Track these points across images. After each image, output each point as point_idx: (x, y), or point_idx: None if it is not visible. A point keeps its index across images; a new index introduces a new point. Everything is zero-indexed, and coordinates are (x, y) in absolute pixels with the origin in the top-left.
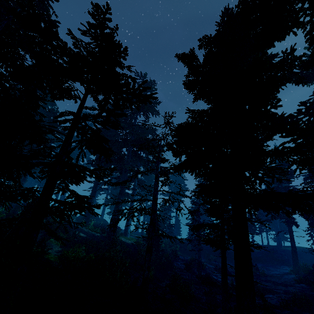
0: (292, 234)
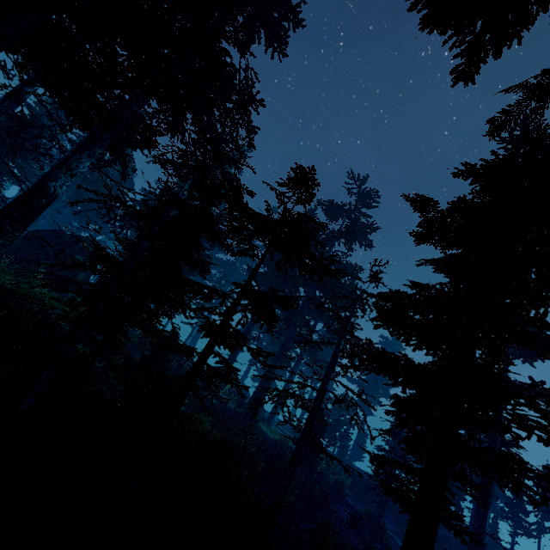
0: None
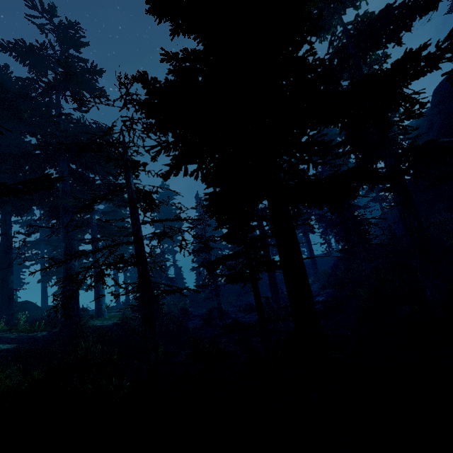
0: (310, 243)
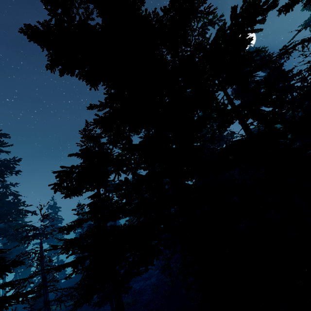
0: None
